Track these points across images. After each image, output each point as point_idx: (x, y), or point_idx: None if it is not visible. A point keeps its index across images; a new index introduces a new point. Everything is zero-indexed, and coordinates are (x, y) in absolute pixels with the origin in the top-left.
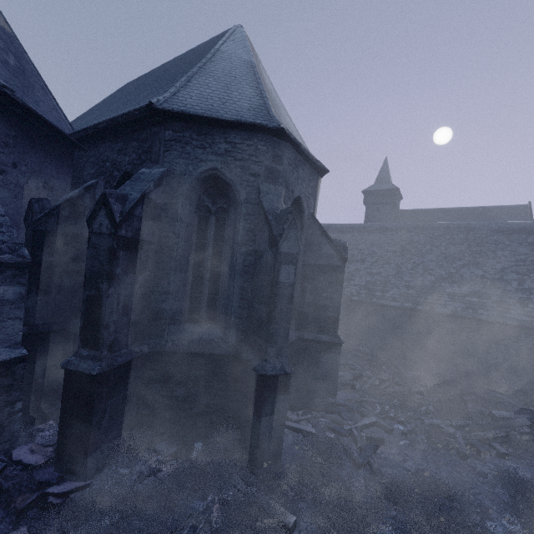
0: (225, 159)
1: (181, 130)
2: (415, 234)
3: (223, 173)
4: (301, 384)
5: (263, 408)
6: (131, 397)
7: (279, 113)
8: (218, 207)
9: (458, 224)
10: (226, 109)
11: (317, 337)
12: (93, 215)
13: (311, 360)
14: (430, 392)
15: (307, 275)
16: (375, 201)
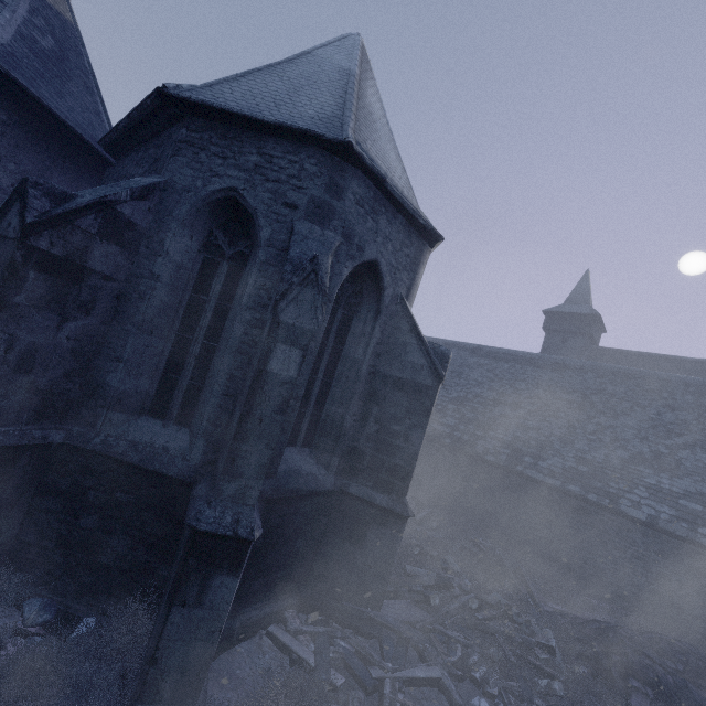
0: (252, 178)
1: (199, 130)
2: (610, 381)
3: (244, 196)
4: (328, 568)
5: (180, 589)
6: (7, 508)
7: (371, 137)
8: (236, 251)
9: (686, 379)
10: (276, 112)
11: (369, 495)
12: (4, 210)
13: (352, 532)
14: (573, 653)
15: (376, 391)
16: (560, 327)
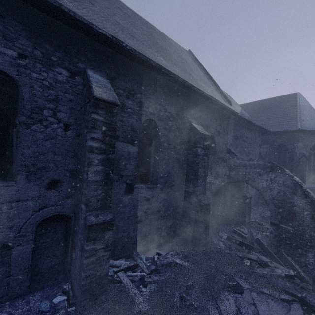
0: None
1: (306, 134)
2: None
3: None
4: None
5: None
6: None
7: None
8: (313, 152)
9: None
10: None
11: None
12: (300, 158)
13: None
14: None
15: None
16: None
